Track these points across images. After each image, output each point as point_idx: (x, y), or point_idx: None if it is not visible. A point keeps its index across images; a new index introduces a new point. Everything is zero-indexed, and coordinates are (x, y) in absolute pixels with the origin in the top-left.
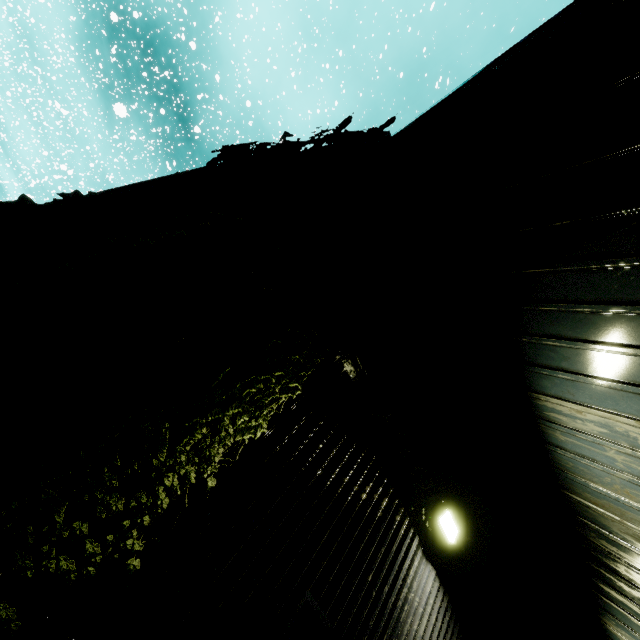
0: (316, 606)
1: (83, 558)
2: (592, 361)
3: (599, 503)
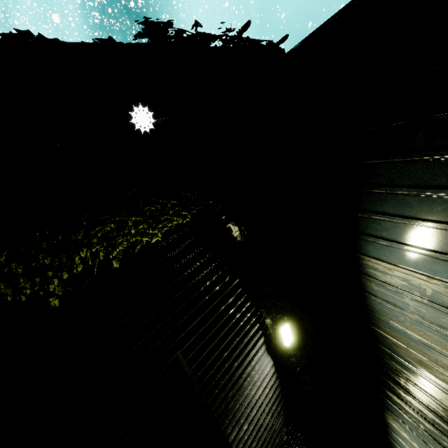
0: (183, 362)
1: (17, 288)
2: (403, 232)
3: (394, 335)
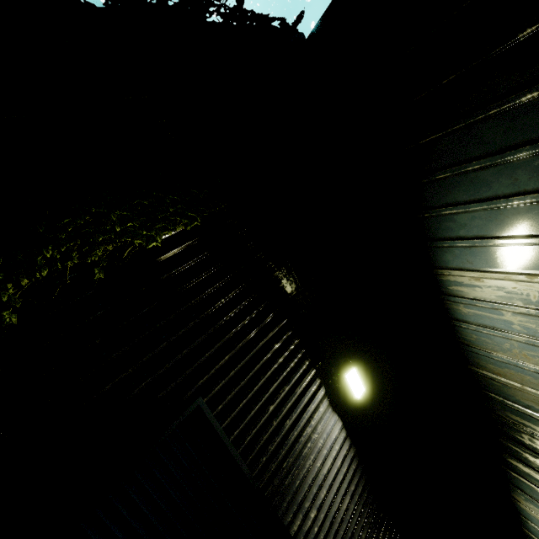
0: (209, 414)
1: None
2: (485, 221)
3: (501, 372)
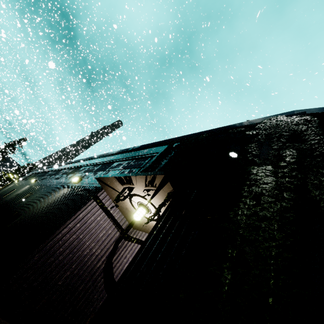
0: None
1: None
2: None
3: None
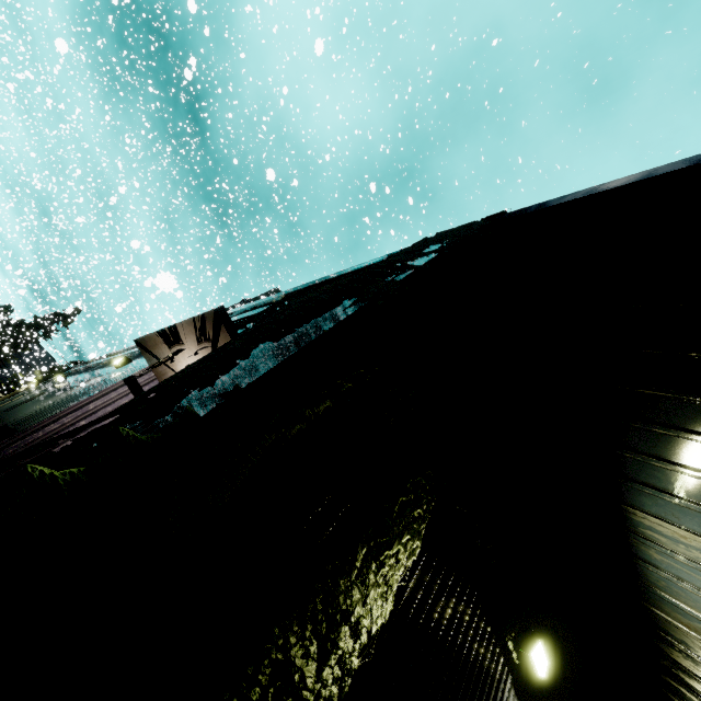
0: None
1: None
2: None
3: (692, 626)
